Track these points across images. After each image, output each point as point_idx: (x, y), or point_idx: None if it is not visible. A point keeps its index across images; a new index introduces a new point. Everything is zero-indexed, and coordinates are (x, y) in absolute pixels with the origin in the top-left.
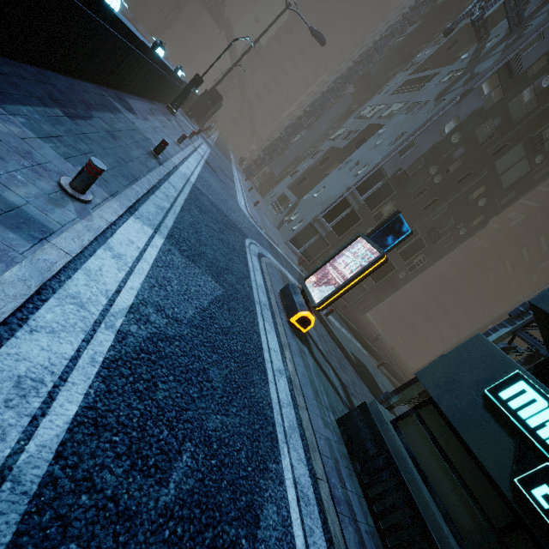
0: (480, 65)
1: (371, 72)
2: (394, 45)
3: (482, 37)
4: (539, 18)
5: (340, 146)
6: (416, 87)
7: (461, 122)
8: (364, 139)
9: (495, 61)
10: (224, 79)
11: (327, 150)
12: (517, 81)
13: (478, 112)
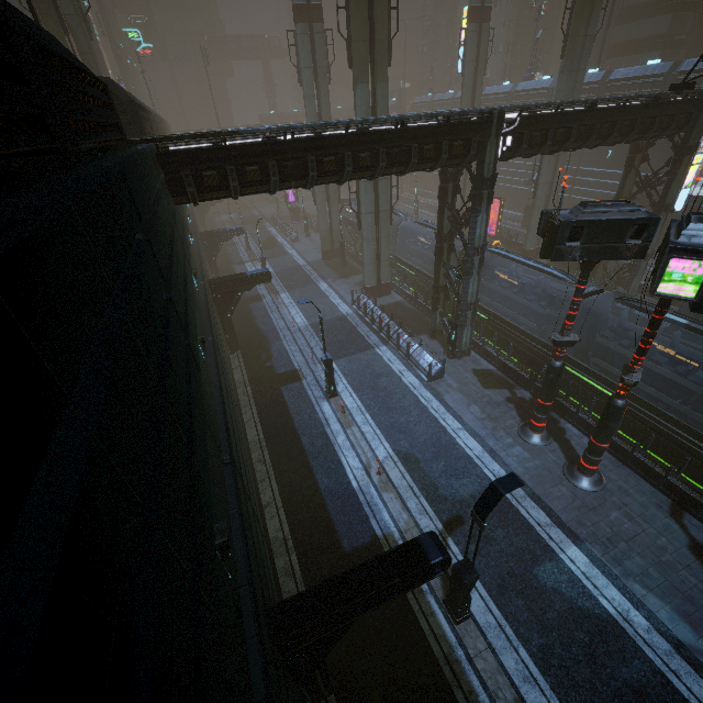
0: None
1: None
2: None
3: None
4: None
5: None
6: None
7: None
8: None
9: None
10: None
11: None
12: None
13: None
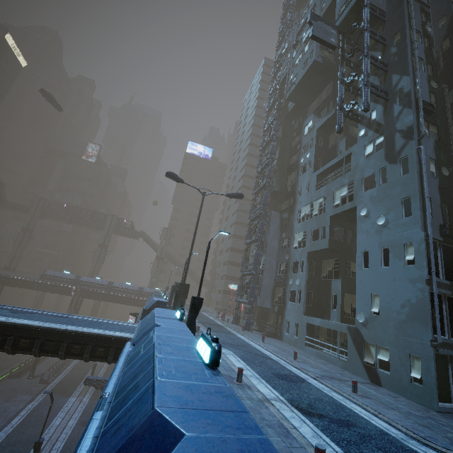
0: (399, 124)
1: (275, 190)
2: (275, 168)
3: (358, 119)
4: (402, 82)
5: (321, 247)
6: (329, 174)
7: (435, 159)
8: (335, 228)
9: (412, 113)
10: (157, 264)
11: (306, 257)
12: (433, 113)
13: (436, 146)
